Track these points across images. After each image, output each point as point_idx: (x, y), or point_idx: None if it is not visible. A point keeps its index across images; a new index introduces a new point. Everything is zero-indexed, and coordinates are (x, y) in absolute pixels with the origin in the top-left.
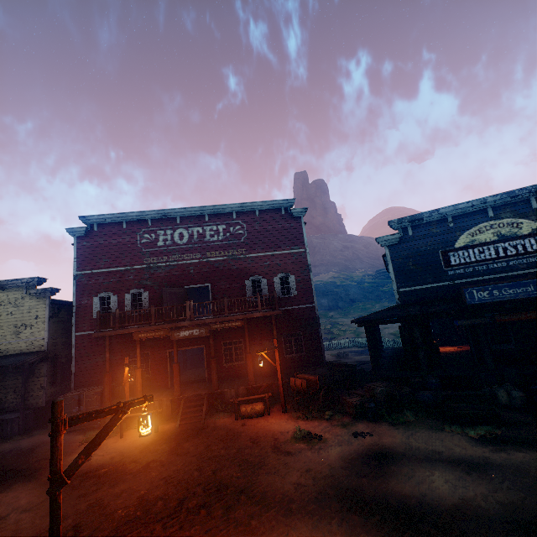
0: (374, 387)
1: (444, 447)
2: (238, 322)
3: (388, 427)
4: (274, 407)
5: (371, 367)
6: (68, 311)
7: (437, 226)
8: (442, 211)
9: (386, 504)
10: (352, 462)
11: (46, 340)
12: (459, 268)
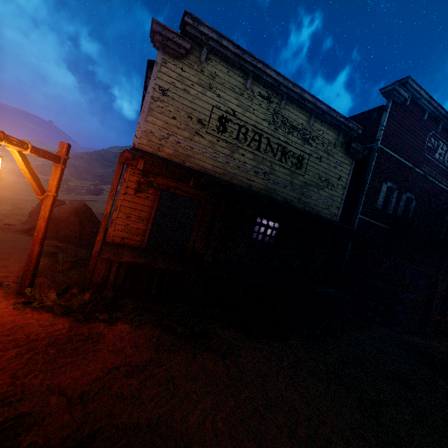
0: None
1: None
2: None
3: None
4: None
5: None
6: None
7: None
8: None
9: None
10: None
11: (340, 210)
12: None
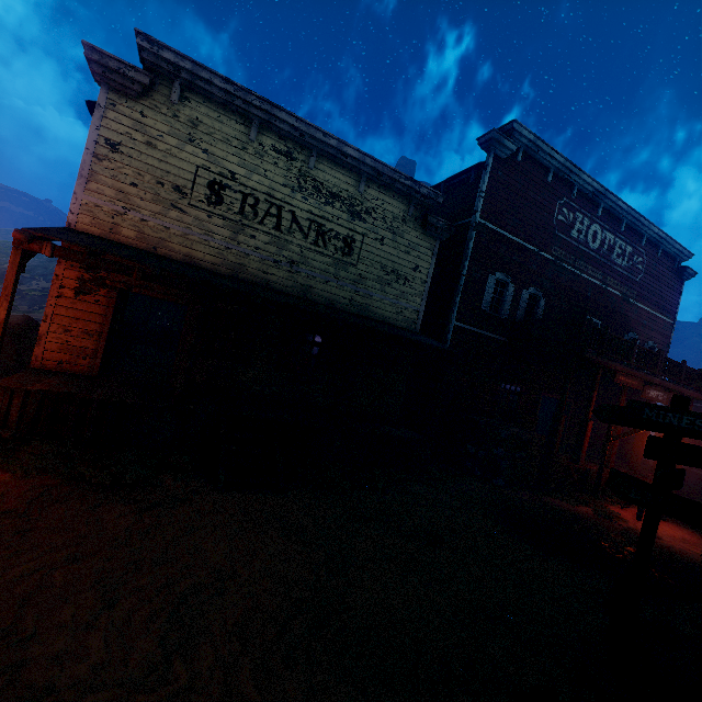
0: None
1: None
2: None
3: None
4: None
5: None
6: None
7: None
8: None
9: None
10: None
11: (421, 315)
12: None
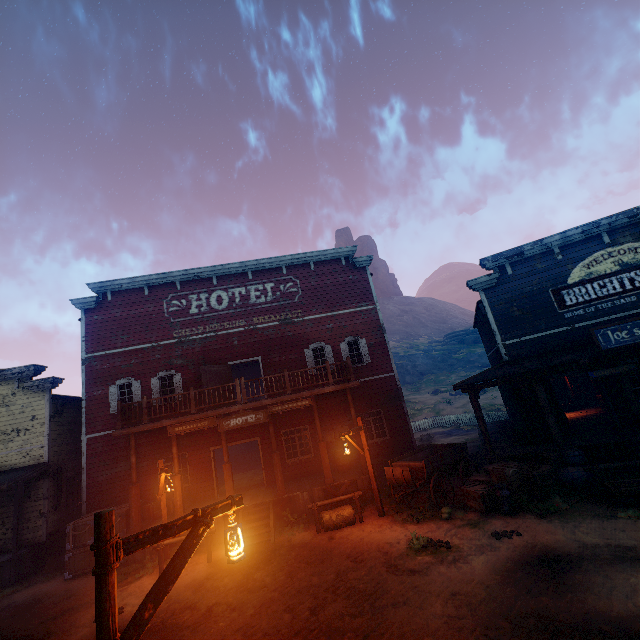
0: (503, 468)
1: (632, 540)
2: (305, 401)
3: (536, 521)
4: (365, 510)
5: (471, 449)
6: (74, 408)
7: (542, 260)
8: (546, 242)
9: (599, 634)
10: (513, 575)
11: (46, 448)
12: (577, 309)
